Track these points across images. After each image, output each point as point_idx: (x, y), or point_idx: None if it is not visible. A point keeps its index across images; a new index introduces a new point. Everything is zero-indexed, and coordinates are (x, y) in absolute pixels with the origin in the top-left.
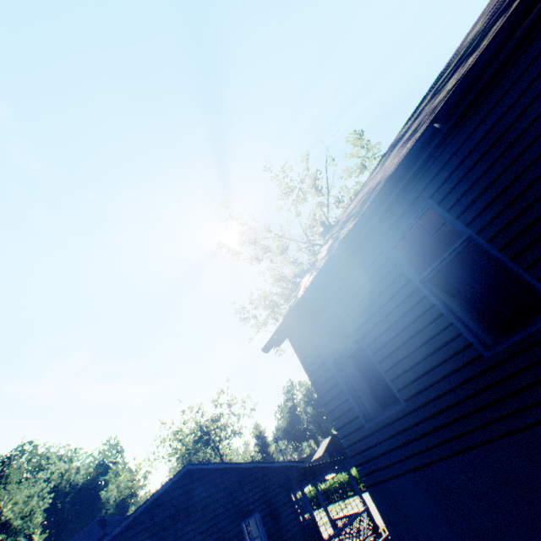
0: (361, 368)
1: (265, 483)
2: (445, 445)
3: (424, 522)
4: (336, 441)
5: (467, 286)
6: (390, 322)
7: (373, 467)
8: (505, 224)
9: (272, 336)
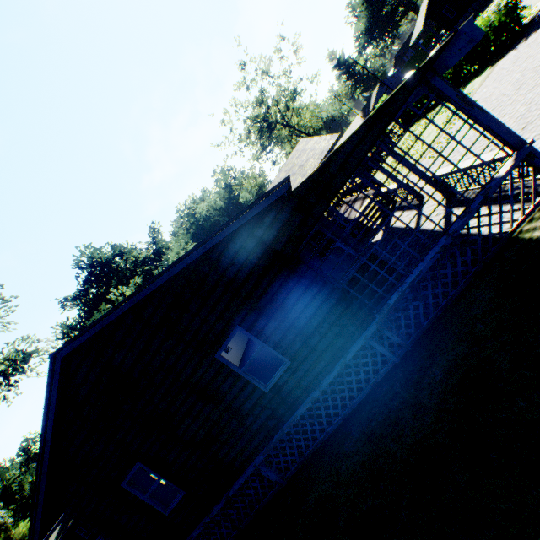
0: None
1: (224, 276)
2: None
3: None
4: None
5: None
6: None
7: None
8: None
9: None
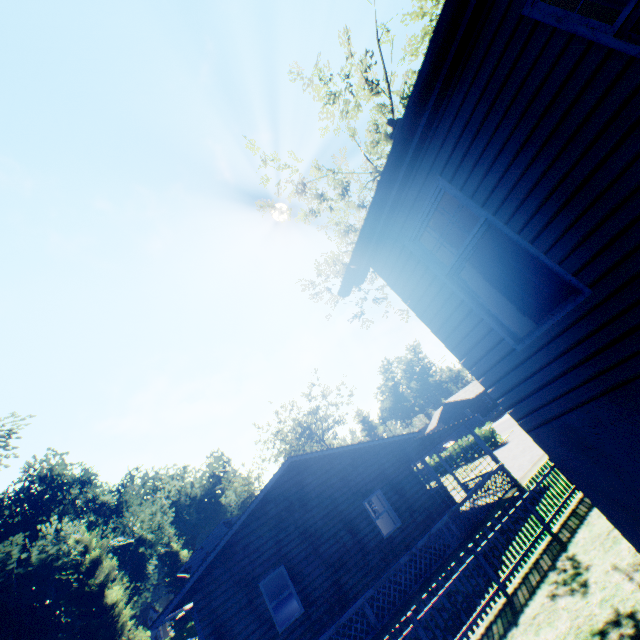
0: (495, 271)
1: (379, 461)
2: None
3: (638, 458)
4: (450, 410)
5: None
6: (549, 158)
7: (536, 402)
8: None
9: (348, 267)
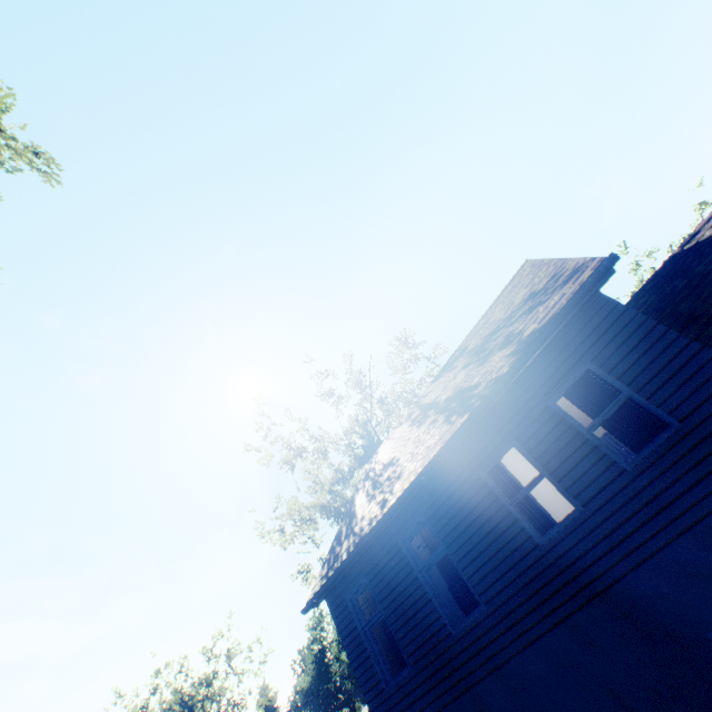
0: (385, 634)
1: None
2: (435, 702)
3: None
4: None
5: (447, 577)
6: (402, 599)
7: None
8: (459, 546)
9: (312, 599)
